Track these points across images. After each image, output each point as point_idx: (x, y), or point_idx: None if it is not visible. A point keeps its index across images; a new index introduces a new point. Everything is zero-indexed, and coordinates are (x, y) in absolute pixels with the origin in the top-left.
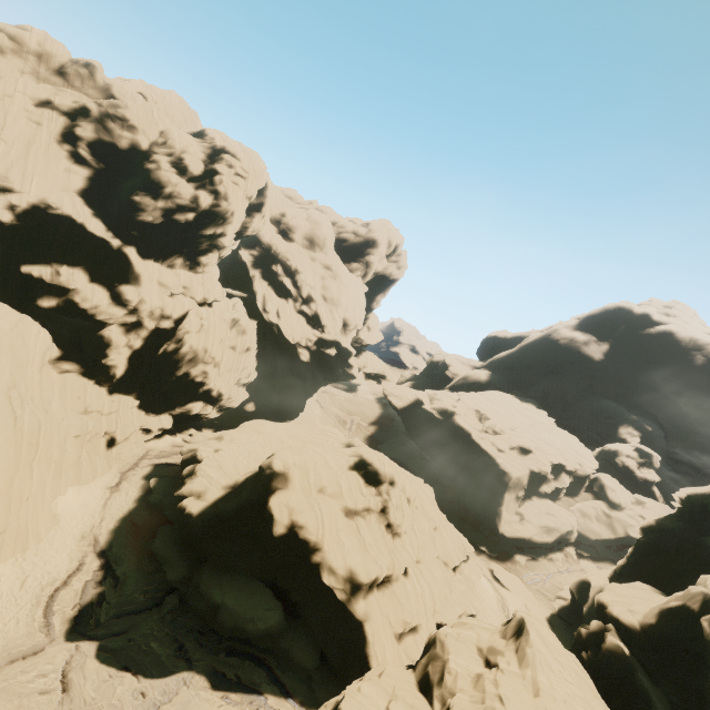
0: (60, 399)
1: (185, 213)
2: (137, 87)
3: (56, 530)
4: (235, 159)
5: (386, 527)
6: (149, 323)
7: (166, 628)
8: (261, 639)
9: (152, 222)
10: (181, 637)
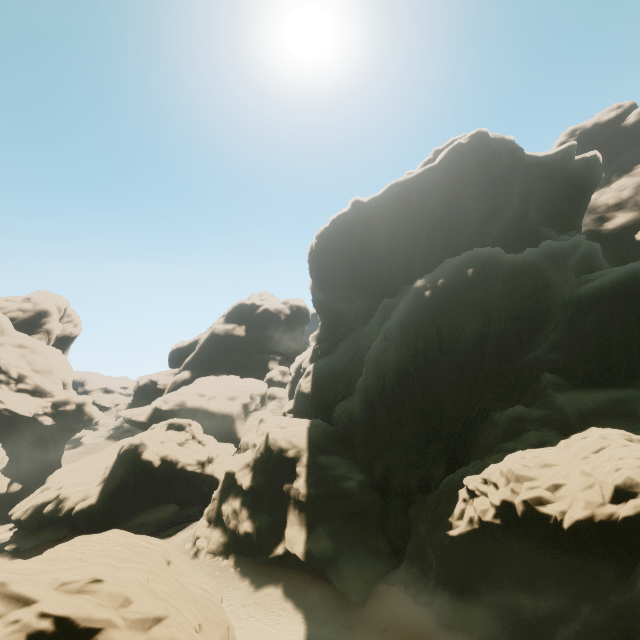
0: None
1: None
2: None
3: None
4: None
5: (199, 443)
6: None
7: None
8: (173, 518)
9: None
10: None
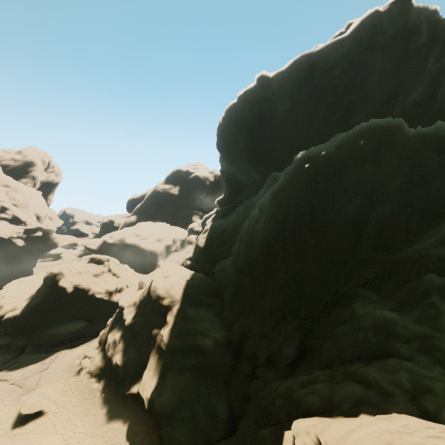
0: None
1: None
2: None
3: None
4: None
5: (113, 275)
6: None
7: (34, 353)
8: (81, 332)
9: None
10: (44, 351)
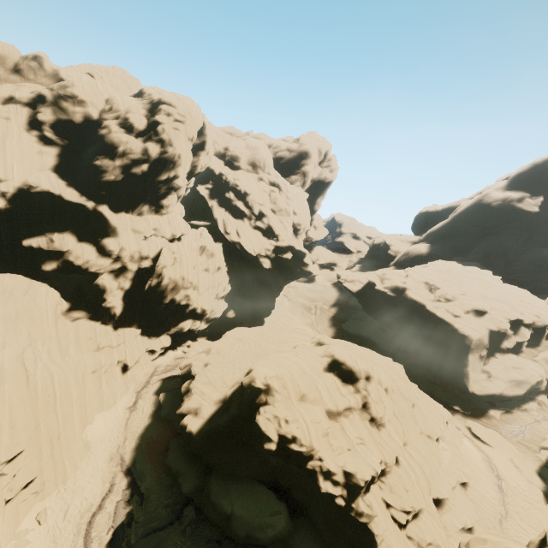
0: (76, 343)
1: (140, 165)
2: (84, 69)
3: (89, 457)
4: (171, 107)
5: (370, 421)
6: (131, 266)
7: (188, 541)
8: (272, 543)
9: (115, 180)
10: None
